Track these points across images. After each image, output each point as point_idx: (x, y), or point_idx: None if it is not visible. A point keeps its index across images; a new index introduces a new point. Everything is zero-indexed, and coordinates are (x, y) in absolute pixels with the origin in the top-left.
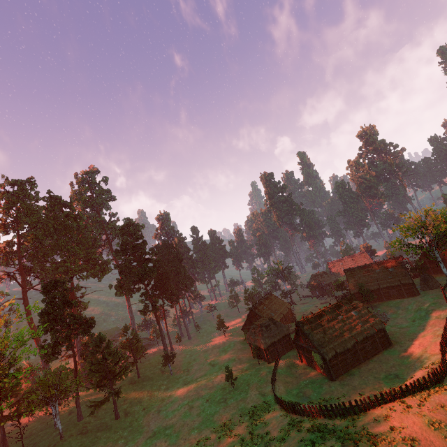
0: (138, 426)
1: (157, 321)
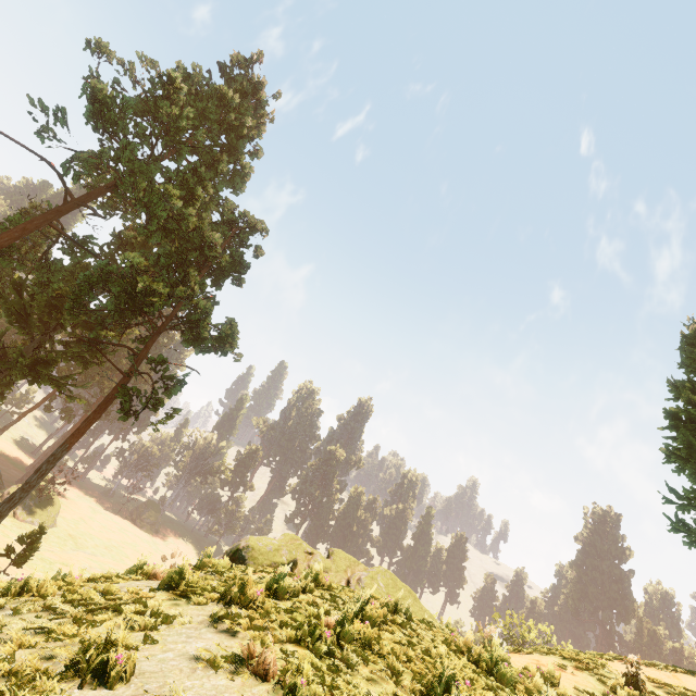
0: None
1: None
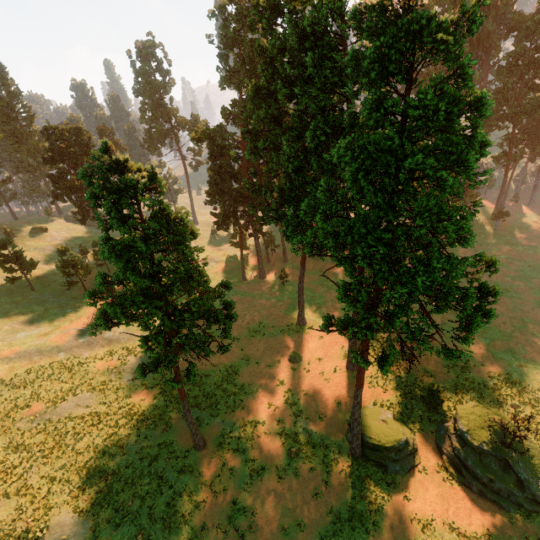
0: (456, 250)
1: (505, 174)
